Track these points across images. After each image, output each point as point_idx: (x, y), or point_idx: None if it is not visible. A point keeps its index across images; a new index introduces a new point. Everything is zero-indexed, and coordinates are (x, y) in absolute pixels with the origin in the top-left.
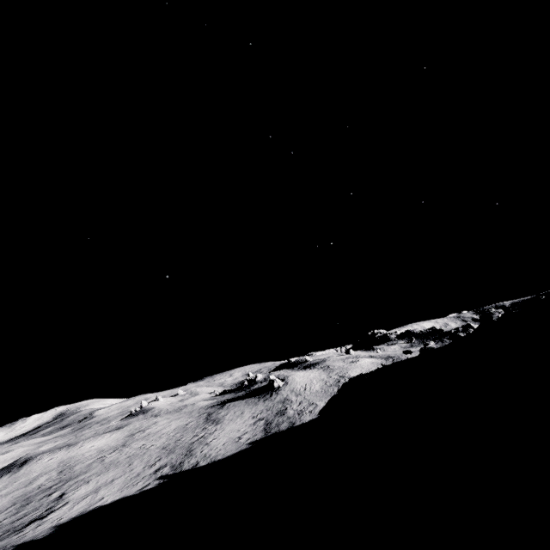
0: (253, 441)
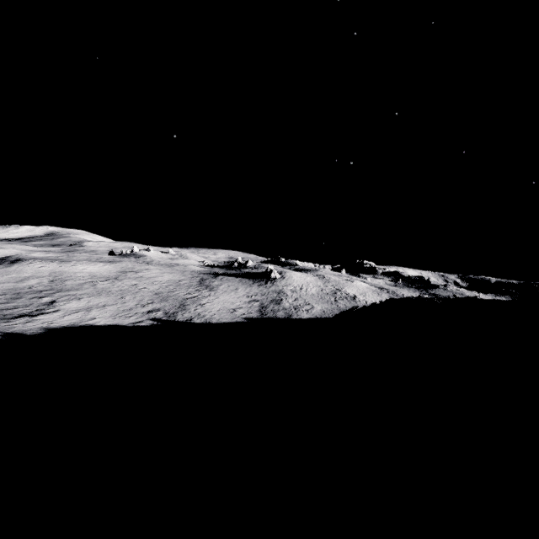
0: (248, 317)
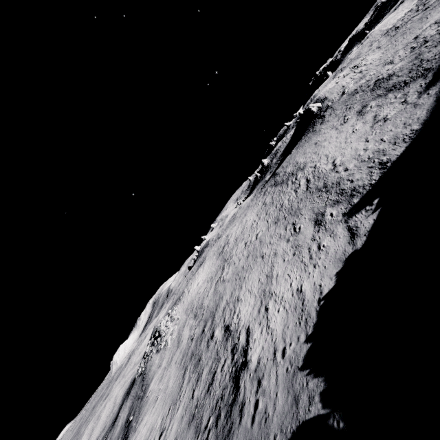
0: (423, 88)
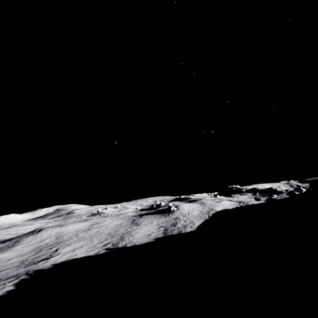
0: (157, 237)
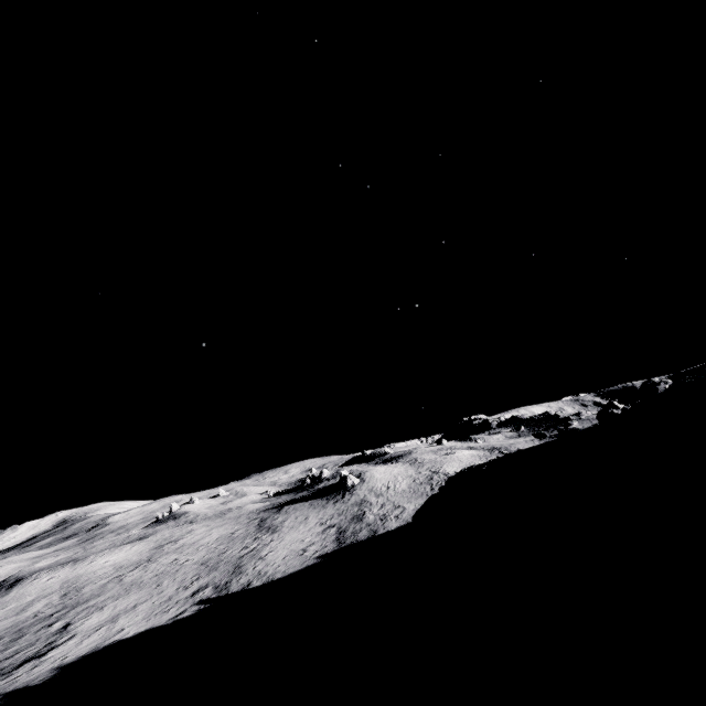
0: (322, 554)
